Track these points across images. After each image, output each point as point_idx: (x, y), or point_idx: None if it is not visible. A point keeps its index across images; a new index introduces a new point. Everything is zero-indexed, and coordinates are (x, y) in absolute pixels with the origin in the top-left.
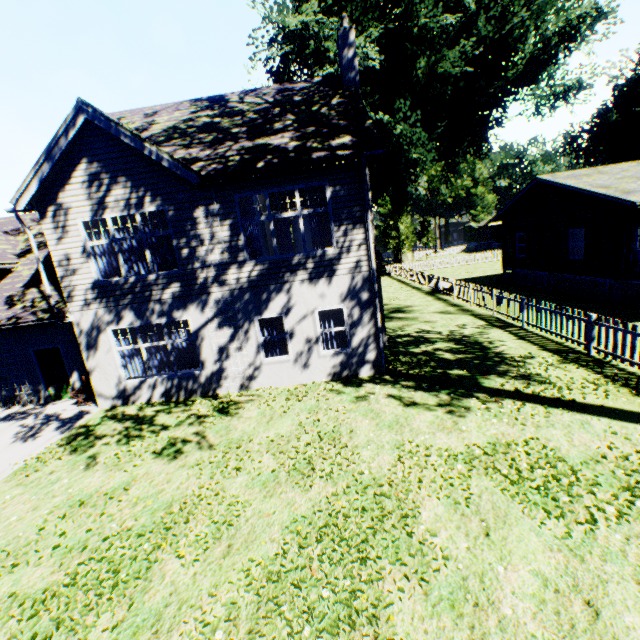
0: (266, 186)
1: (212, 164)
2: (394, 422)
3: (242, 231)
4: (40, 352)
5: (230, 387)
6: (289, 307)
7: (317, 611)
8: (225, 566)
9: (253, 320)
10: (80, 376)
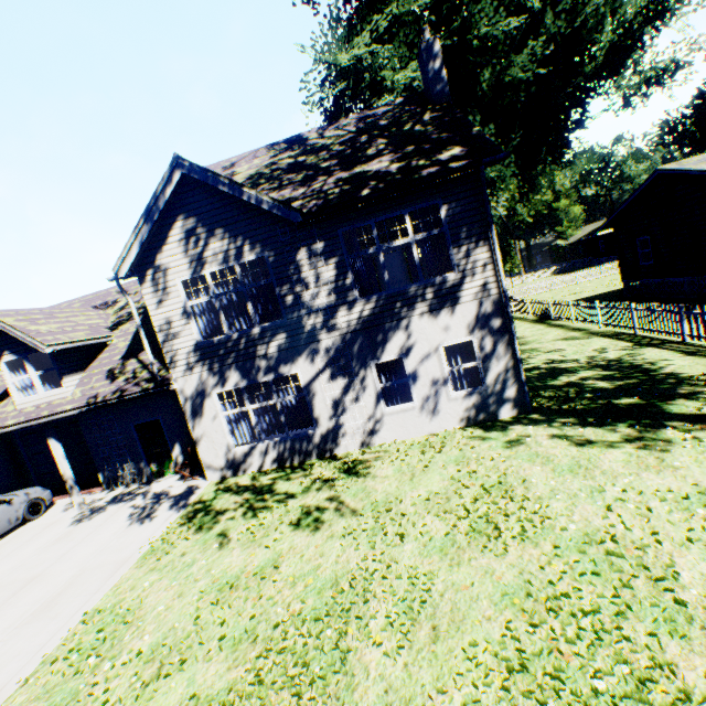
0: (372, 215)
1: (310, 201)
2: (574, 465)
3: (349, 268)
4: (140, 427)
5: (349, 445)
6: (409, 346)
7: None
8: (440, 654)
9: (369, 366)
10: (182, 449)
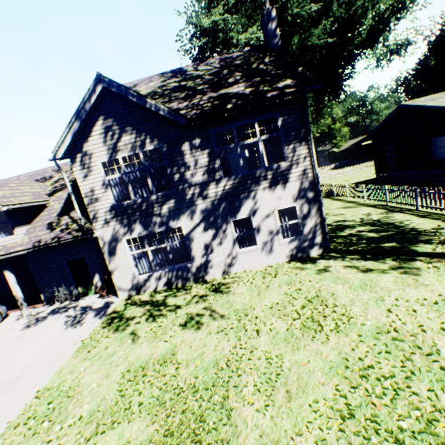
0: (233, 122)
1: (192, 111)
2: (363, 284)
3: (217, 157)
4: (70, 262)
5: (215, 273)
6: (255, 209)
7: (405, 441)
8: (294, 408)
9: (229, 222)
10: (100, 277)
